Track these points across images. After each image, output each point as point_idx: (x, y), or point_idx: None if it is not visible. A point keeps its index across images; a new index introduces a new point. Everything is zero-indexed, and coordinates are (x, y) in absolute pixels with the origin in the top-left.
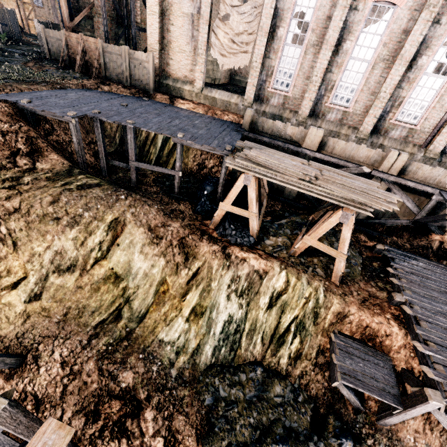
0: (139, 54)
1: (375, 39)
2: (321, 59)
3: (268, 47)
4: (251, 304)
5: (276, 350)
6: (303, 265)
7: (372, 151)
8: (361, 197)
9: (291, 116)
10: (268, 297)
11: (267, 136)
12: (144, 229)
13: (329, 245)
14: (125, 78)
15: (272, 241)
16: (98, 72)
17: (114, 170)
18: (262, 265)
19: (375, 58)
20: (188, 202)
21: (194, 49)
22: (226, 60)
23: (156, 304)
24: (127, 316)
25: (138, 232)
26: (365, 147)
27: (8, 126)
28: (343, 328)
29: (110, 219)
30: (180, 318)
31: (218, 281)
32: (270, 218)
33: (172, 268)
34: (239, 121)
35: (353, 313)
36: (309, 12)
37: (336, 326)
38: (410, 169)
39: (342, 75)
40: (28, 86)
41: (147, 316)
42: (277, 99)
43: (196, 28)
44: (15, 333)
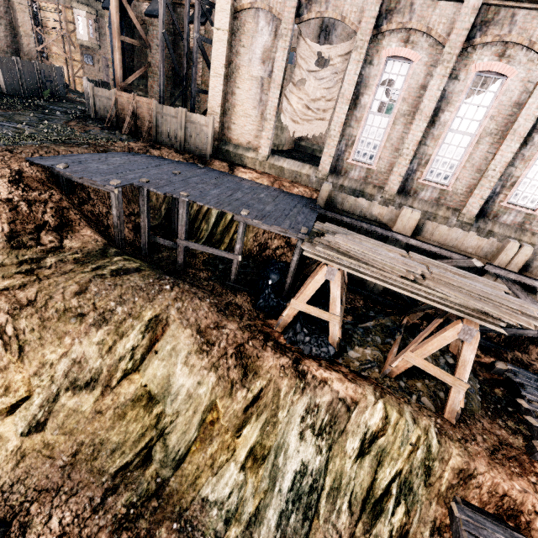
0: (197, 117)
1: (479, 111)
2: (414, 131)
3: (349, 115)
4: (333, 449)
5: (371, 525)
6: (403, 390)
7: (484, 241)
8: (488, 306)
9: (375, 192)
10: (358, 440)
11: (348, 215)
12: (192, 331)
13: (434, 361)
14: (178, 142)
15: (357, 353)
16: (148, 135)
17: (156, 247)
18: (349, 391)
19: (480, 131)
20: (246, 293)
21: (261, 114)
22: (299, 127)
23: (201, 440)
24: (159, 457)
25: (184, 335)
26: (474, 235)
27: (36, 195)
28: (468, 495)
29: (149, 317)
30: (233, 463)
31: (287, 410)
32: (351, 318)
33: (225, 387)
34: (312, 195)
35: (482, 471)
36: (399, 80)
37: (458, 490)
38: (535, 265)
39: (439, 149)
40: (67, 148)
41: (186, 458)
42: (358, 172)
43: (265, 93)
44: (1, 484)
